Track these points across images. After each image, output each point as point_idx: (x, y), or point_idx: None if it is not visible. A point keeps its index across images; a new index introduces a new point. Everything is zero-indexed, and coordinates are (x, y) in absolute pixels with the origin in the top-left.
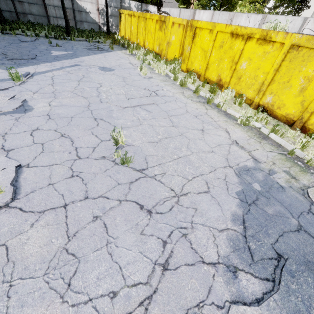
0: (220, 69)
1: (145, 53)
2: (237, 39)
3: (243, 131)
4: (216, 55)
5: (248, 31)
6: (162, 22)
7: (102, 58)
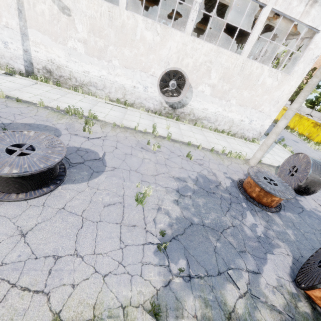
0: None
1: (298, 134)
2: None
3: None
4: None
5: None
6: (317, 125)
7: (284, 133)
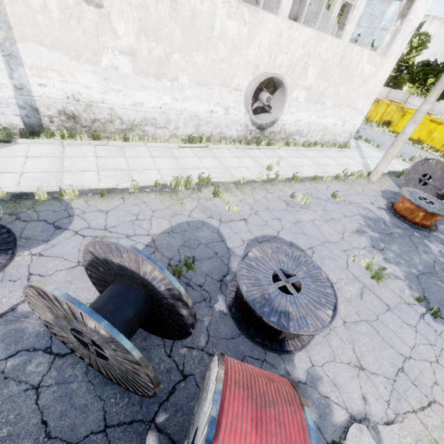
0: (420, 134)
1: None
2: (433, 123)
3: (442, 159)
4: (419, 127)
5: (440, 121)
6: (375, 101)
7: None
